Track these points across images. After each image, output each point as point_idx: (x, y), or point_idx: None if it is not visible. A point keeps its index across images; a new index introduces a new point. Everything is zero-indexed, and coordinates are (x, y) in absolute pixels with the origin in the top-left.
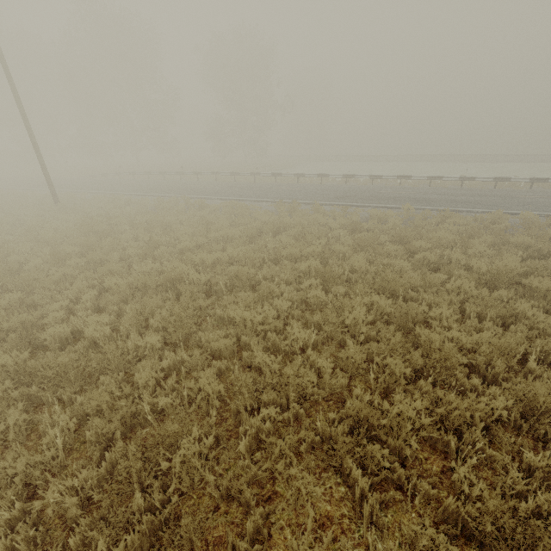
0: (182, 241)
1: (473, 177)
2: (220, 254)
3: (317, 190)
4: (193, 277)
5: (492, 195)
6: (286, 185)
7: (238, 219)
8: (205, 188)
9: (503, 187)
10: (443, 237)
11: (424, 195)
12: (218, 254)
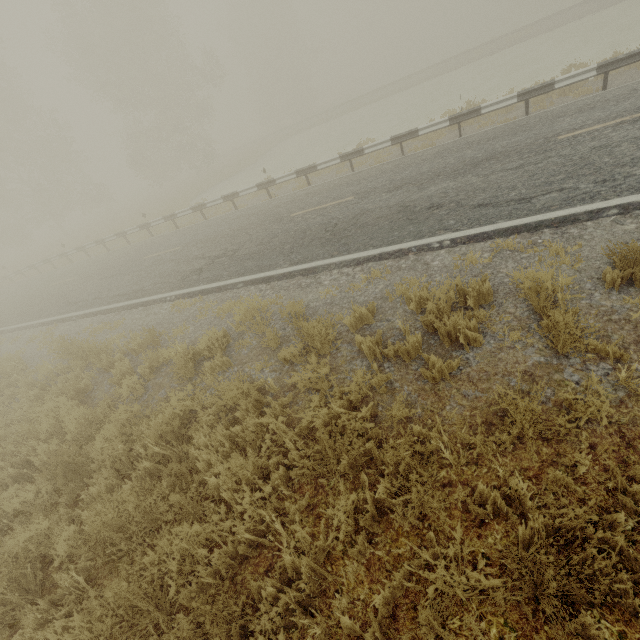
0: None
1: (476, 109)
2: None
3: (196, 246)
4: None
5: (505, 151)
6: (173, 239)
7: None
8: (57, 289)
9: (551, 98)
10: (187, 547)
11: (359, 206)
12: None
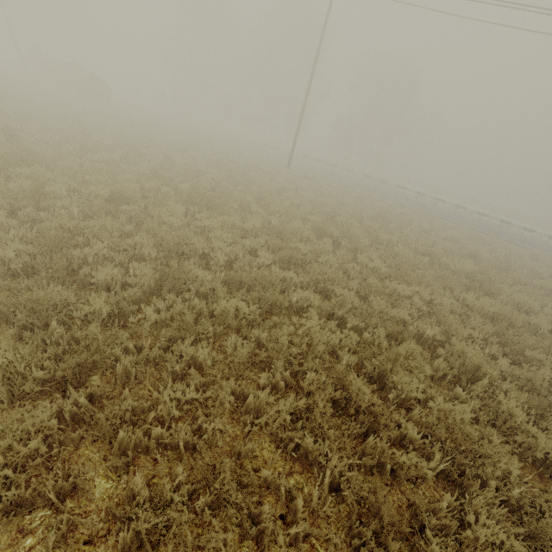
0: (446, 232)
1: None
2: (479, 248)
3: (465, 219)
4: (484, 256)
5: None
6: (432, 205)
7: (447, 225)
8: (371, 187)
9: None
10: None
11: None
12: (478, 247)
